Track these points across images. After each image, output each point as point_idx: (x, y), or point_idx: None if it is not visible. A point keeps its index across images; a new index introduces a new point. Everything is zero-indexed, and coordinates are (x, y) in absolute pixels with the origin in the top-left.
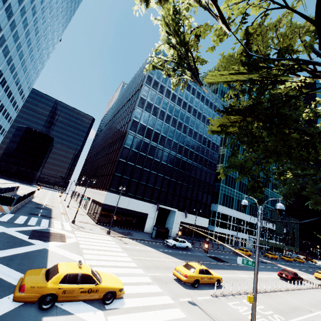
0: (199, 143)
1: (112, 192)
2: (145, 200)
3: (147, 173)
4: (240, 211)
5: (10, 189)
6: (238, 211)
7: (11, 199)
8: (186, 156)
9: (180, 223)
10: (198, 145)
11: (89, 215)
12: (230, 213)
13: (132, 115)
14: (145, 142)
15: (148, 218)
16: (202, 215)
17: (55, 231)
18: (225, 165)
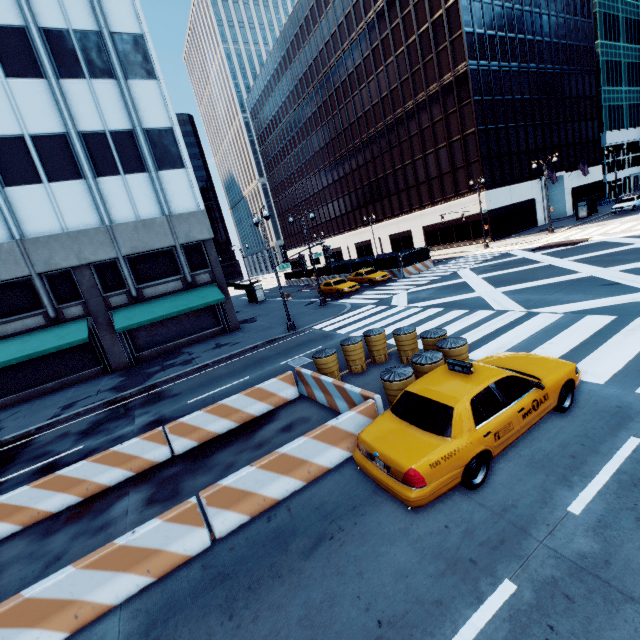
0: (561, 14)
1: (490, 188)
2: (526, 179)
3: (513, 132)
4: (634, 126)
5: (312, 272)
6: (634, 128)
7: (425, 251)
8: (550, 62)
9: (571, 192)
10: (561, 20)
11: (442, 248)
12: (623, 139)
13: (460, 23)
14: (493, 71)
15: (536, 206)
16: (592, 163)
17: (535, 246)
18: (601, 41)
